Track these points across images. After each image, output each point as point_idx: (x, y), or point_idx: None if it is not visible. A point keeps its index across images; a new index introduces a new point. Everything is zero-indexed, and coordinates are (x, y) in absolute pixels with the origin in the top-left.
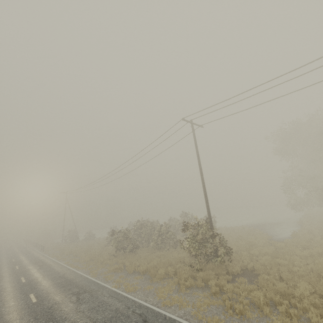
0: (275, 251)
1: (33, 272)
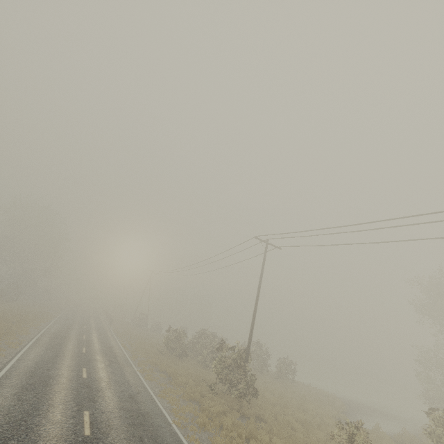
0: (315, 423)
1: (93, 335)
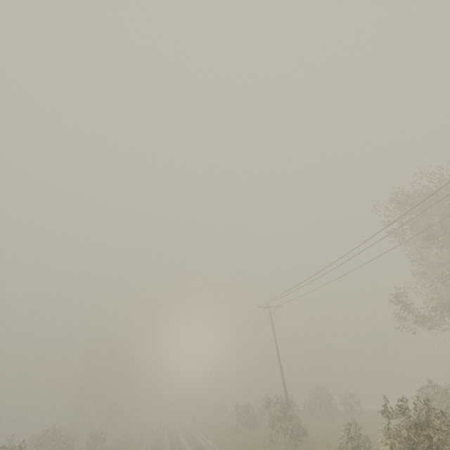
0: None
1: (181, 437)
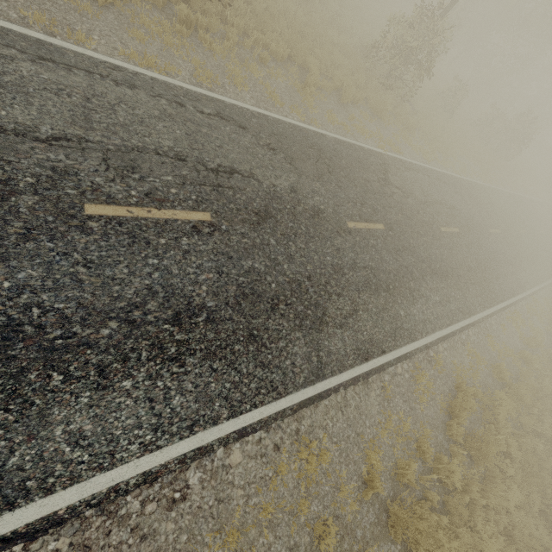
0: None
1: None
